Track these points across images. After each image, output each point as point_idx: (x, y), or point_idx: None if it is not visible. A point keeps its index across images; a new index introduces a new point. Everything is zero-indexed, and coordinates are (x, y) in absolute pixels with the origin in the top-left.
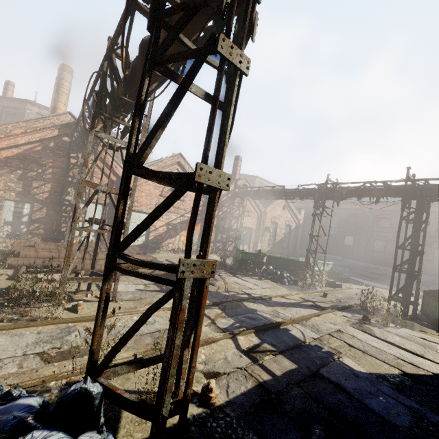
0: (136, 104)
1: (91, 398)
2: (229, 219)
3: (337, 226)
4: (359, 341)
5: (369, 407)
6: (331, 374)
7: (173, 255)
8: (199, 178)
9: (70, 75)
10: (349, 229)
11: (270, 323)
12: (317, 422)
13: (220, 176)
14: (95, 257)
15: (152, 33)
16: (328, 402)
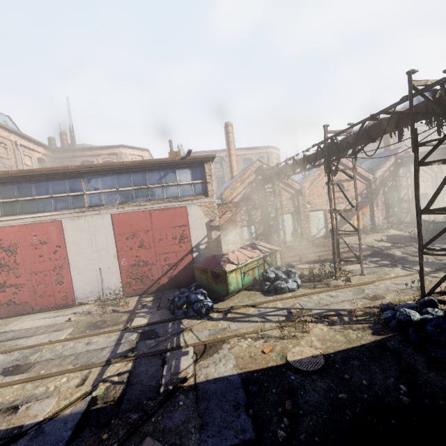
0: (414, 185)
1: (435, 302)
2: (396, 191)
3: None
4: None
5: None
6: None
7: (354, 238)
8: None
9: (231, 127)
10: None
11: None
12: None
13: None
14: (338, 251)
15: (414, 152)
16: None
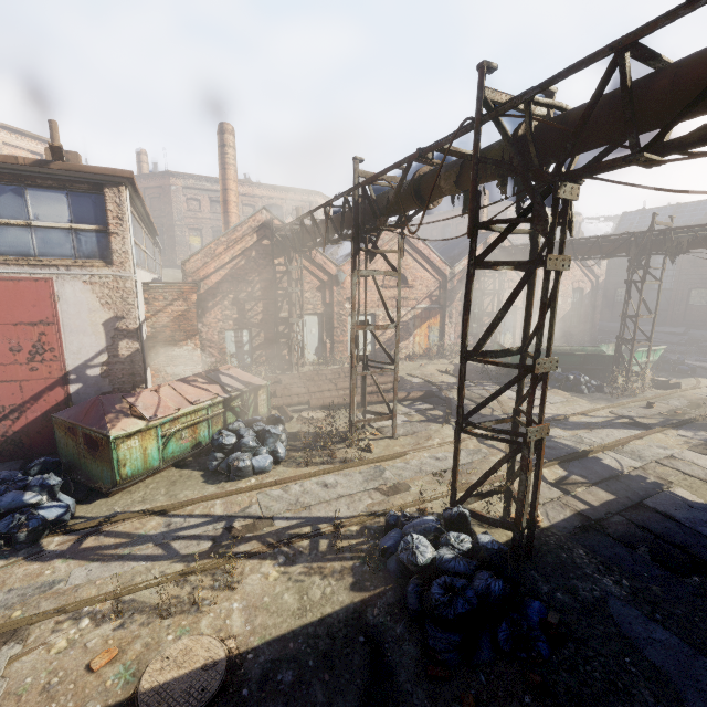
0: (464, 304)
1: (467, 517)
2: (479, 298)
3: (675, 274)
4: (699, 469)
5: (702, 534)
6: (658, 505)
7: (411, 364)
8: (537, 371)
9: (232, 136)
10: (700, 276)
11: (575, 452)
12: (642, 543)
13: (551, 363)
14: (363, 395)
15: (471, 239)
16: (653, 528)
